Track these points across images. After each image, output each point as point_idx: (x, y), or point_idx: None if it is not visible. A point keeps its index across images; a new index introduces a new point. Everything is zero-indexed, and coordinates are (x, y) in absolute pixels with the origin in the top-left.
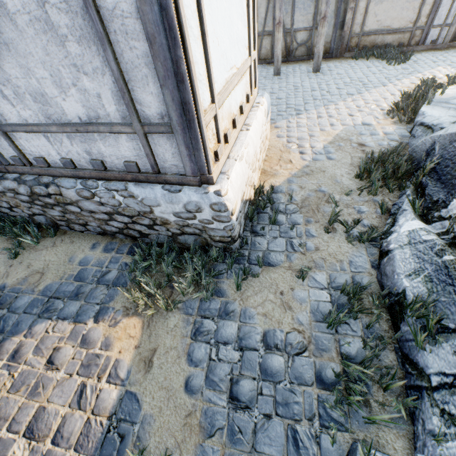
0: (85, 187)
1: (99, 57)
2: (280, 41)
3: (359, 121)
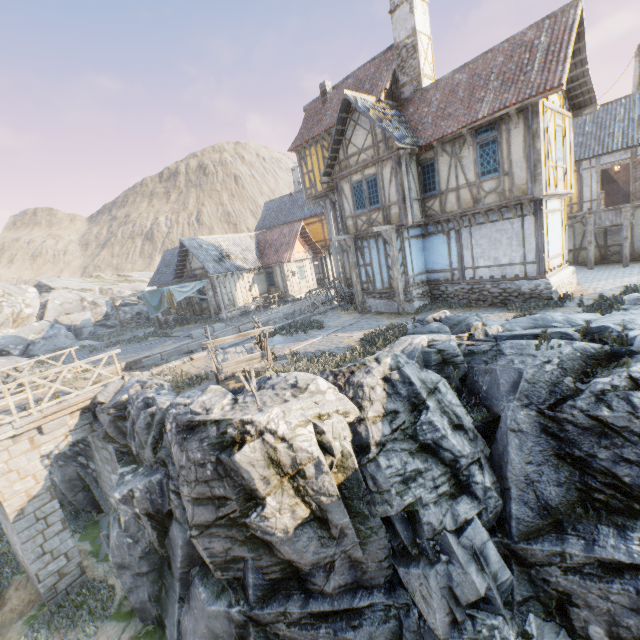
0: (495, 283)
1: (520, 249)
2: (591, 251)
3: None
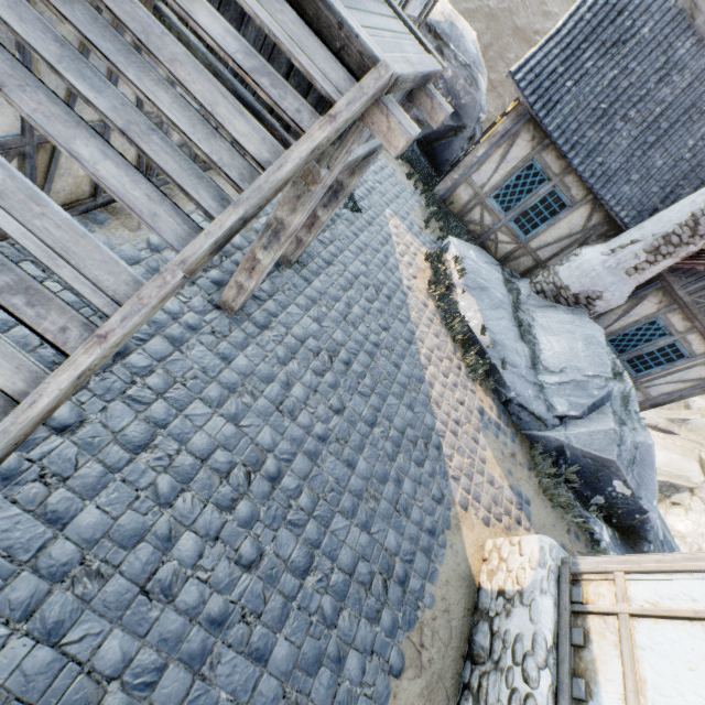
0: None
1: None
2: (275, 260)
3: (475, 411)
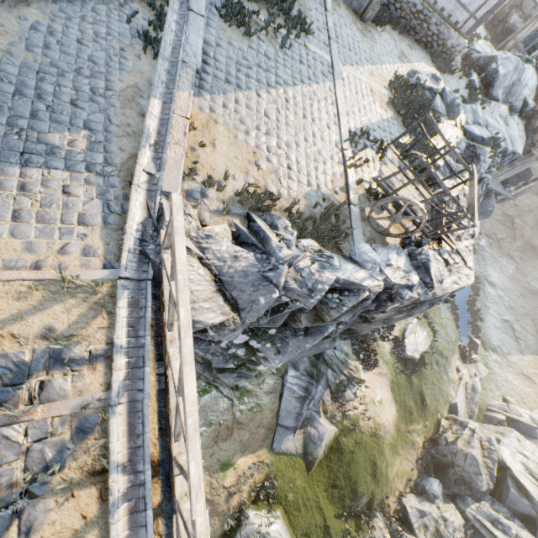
0: (440, 21)
1: None
2: None
3: None
